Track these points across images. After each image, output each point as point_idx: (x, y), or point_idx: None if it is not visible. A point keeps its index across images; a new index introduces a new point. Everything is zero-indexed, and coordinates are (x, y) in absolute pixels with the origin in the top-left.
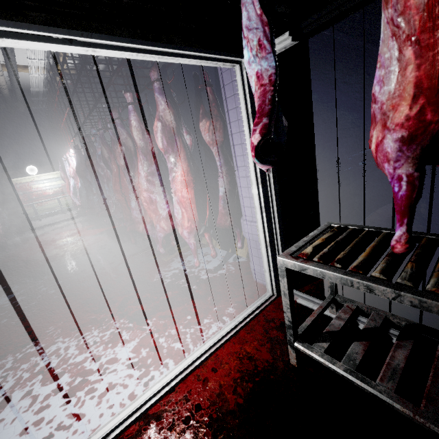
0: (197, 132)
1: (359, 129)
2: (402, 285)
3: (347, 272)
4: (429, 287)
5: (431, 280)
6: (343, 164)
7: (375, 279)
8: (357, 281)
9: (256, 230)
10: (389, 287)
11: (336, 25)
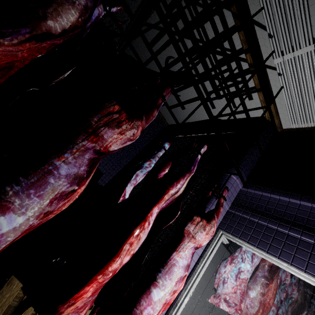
0: (175, 214)
1: None
2: None
3: None
4: None
5: None
6: None
7: None
8: None
9: None
10: None
11: None
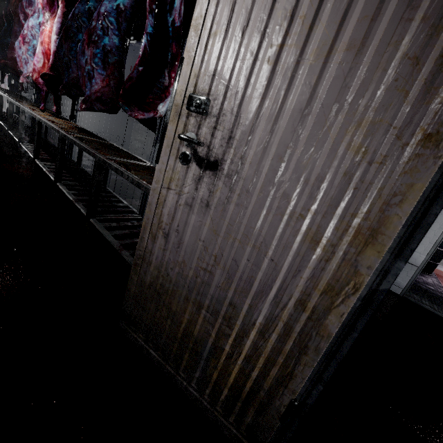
0: None
1: None
2: None
3: None
4: None
5: None
6: None
7: None
8: None
9: None
10: None
11: None
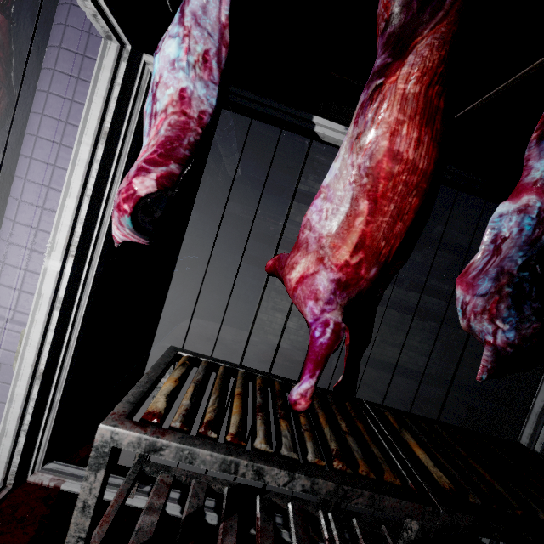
0: None
1: (196, 231)
2: (289, 458)
3: (230, 448)
4: (312, 458)
5: (309, 446)
6: (174, 264)
7: (265, 455)
8: (246, 464)
9: (16, 341)
10: (284, 468)
11: (222, 119)
